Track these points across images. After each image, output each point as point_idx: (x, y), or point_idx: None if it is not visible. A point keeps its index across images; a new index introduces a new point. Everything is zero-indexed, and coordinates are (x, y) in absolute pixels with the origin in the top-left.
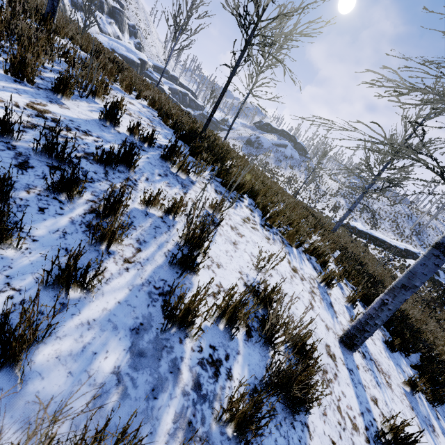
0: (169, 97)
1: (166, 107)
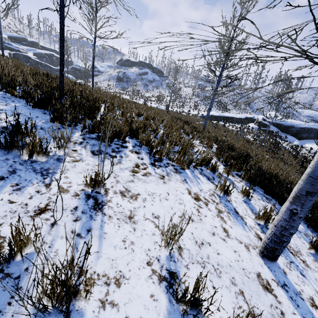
0: (37, 62)
1: (11, 76)
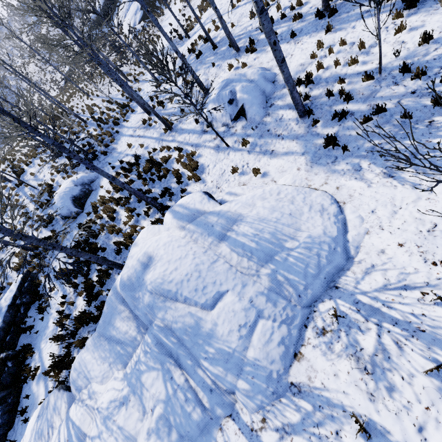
0: None
1: None
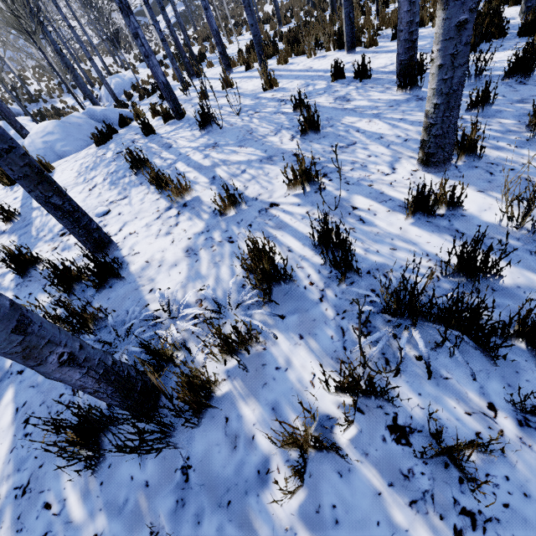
0: None
1: None
